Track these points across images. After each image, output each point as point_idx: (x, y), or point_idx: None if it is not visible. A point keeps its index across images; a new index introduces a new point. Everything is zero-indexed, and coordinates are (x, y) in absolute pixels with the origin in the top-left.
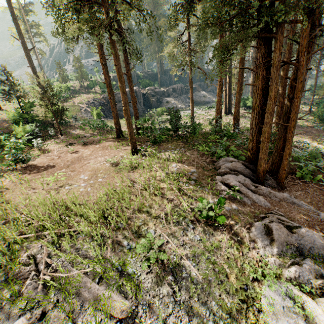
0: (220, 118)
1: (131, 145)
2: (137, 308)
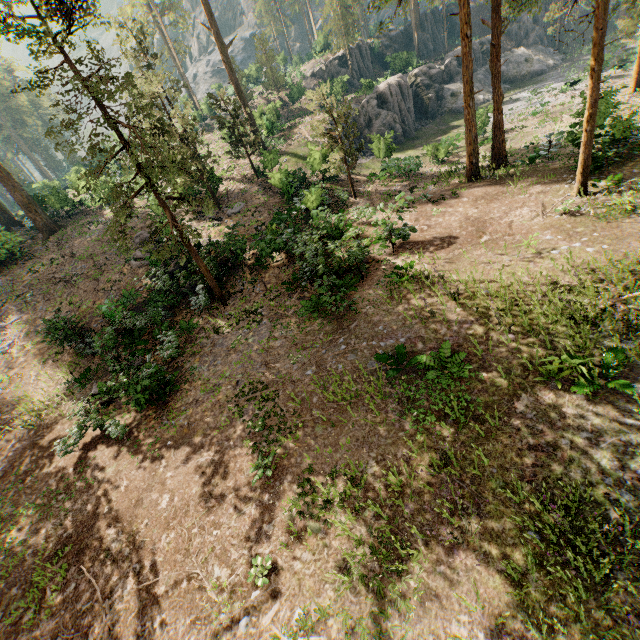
0: None
1: (583, 178)
2: None
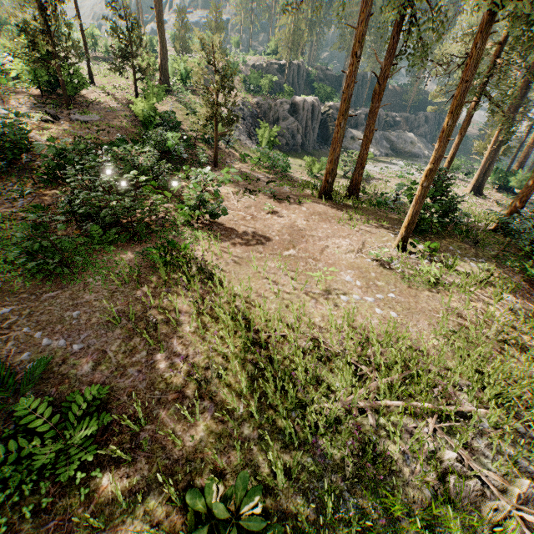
0: (519, 212)
1: (406, 233)
2: None
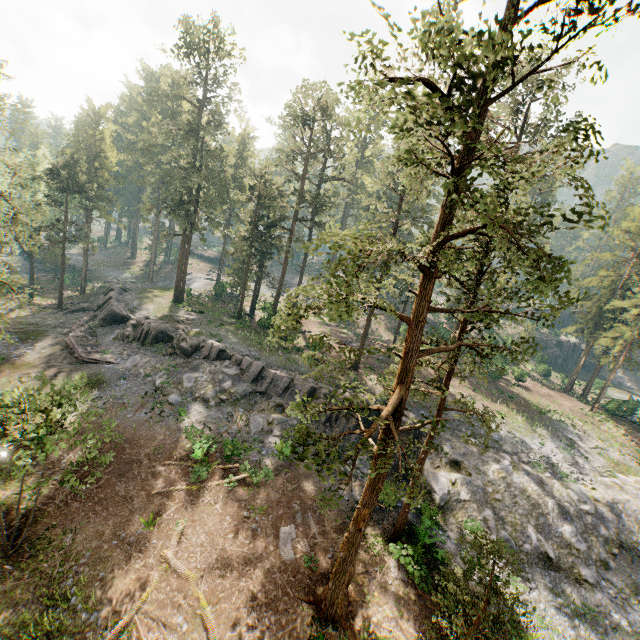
0: None
1: (593, 407)
2: (608, 449)
